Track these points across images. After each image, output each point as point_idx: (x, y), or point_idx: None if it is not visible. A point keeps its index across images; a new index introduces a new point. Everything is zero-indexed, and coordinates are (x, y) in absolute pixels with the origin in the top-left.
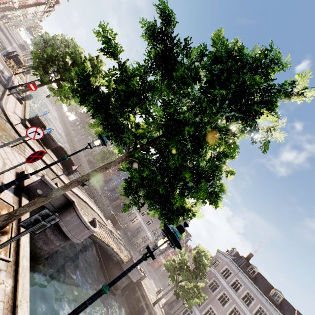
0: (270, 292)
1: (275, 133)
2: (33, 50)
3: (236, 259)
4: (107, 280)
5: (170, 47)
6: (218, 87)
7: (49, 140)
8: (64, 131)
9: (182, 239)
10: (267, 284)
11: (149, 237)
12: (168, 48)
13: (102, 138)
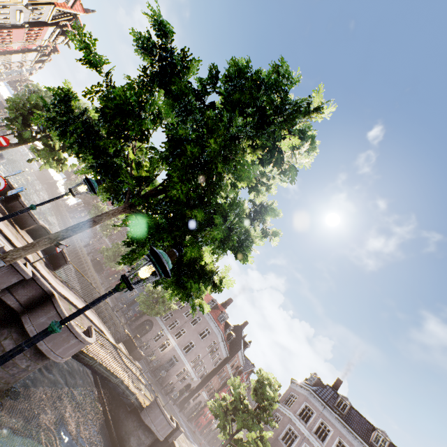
0: (371, 436)
1: (301, 159)
2: (9, 97)
3: (318, 390)
4: (114, 442)
5: (167, 61)
6: (230, 108)
7: (24, 216)
8: (58, 219)
9: (242, 372)
10: (366, 424)
11: (190, 372)
12: (165, 62)
13: (89, 181)
